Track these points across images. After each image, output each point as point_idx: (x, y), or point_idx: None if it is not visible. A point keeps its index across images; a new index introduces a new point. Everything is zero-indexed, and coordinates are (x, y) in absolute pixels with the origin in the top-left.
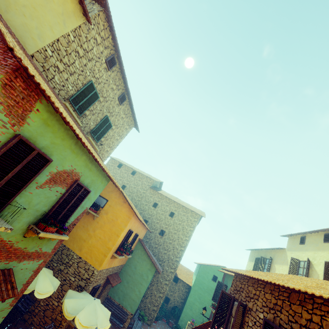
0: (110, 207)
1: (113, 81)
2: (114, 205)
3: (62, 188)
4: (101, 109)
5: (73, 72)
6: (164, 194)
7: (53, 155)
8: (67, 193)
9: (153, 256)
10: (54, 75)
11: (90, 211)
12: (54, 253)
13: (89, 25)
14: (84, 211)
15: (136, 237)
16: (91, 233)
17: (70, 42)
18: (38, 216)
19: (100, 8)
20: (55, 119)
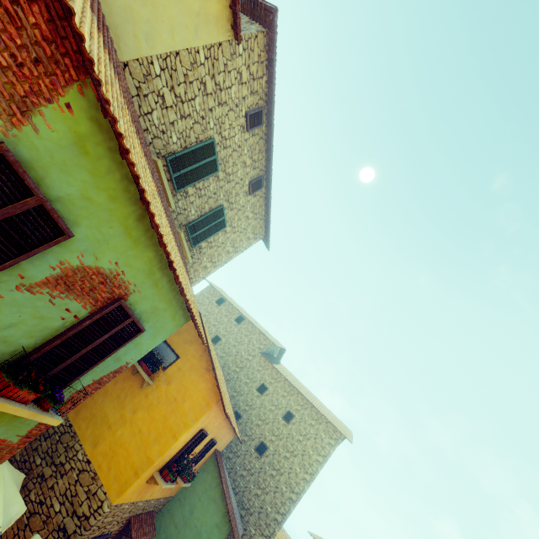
0: (179, 373)
1: (249, 152)
2: (188, 371)
3: (83, 306)
4: (216, 192)
5: (188, 114)
6: (284, 372)
7: (79, 225)
8: (90, 320)
9: (233, 495)
10: (152, 109)
11: (141, 368)
12: (47, 434)
13: (236, 47)
14: (120, 368)
15: (211, 447)
16: (127, 415)
17: (197, 65)
18: (5, 354)
19: (261, 29)
20: (107, 144)
